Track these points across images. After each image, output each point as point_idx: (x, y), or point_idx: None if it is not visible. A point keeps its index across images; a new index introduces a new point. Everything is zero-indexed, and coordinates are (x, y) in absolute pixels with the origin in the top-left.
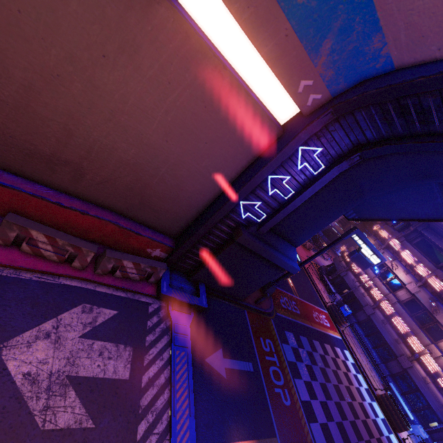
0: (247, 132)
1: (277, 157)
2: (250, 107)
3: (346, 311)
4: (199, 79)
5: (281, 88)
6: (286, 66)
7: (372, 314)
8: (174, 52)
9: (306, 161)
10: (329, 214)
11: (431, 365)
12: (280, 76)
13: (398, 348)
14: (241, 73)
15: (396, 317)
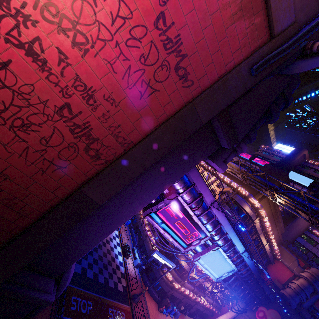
0: None
1: None
2: None
3: (128, 221)
4: None
5: None
6: None
7: (139, 222)
8: None
9: None
10: None
11: (149, 234)
12: None
13: (143, 233)
14: None
15: (144, 219)
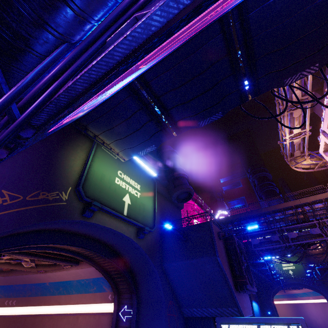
0: (109, 327)
1: (112, 325)
2: (106, 317)
3: None
4: (91, 325)
5: (113, 303)
6: (104, 299)
7: None
8: (84, 325)
9: (125, 315)
10: (157, 327)
11: None
12: (105, 302)
13: None
14: (104, 311)
15: None
